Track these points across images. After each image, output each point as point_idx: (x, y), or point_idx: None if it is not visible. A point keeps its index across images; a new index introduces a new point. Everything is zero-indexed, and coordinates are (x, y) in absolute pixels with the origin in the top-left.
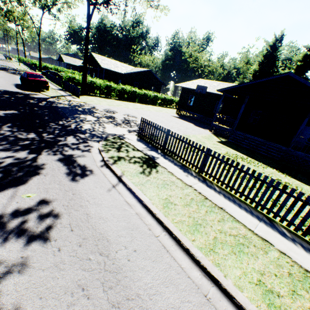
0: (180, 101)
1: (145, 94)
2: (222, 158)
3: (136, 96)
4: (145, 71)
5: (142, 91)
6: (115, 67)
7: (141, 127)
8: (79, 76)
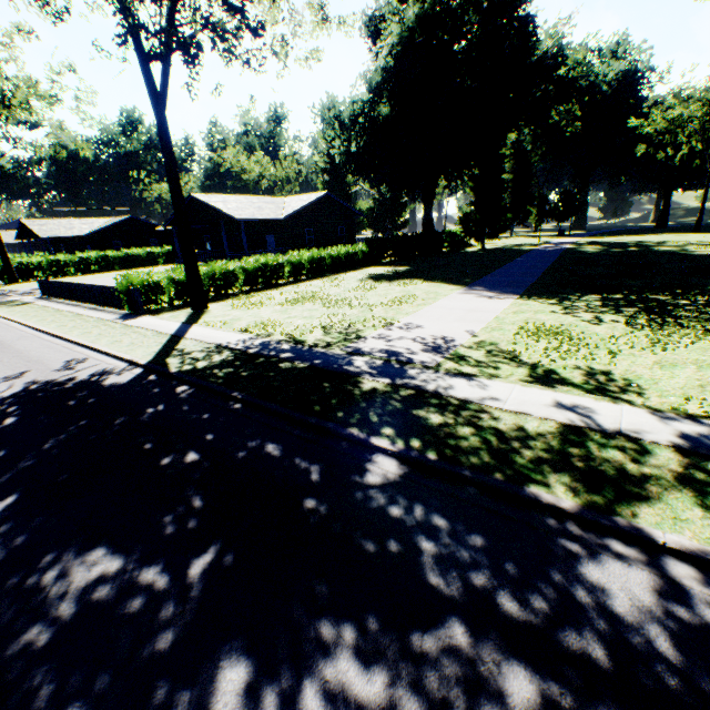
0: (175, 250)
1: (128, 256)
2: (66, 284)
3: (113, 262)
4: (125, 220)
5: (120, 253)
6: (69, 230)
7: (41, 288)
8: (0, 262)
